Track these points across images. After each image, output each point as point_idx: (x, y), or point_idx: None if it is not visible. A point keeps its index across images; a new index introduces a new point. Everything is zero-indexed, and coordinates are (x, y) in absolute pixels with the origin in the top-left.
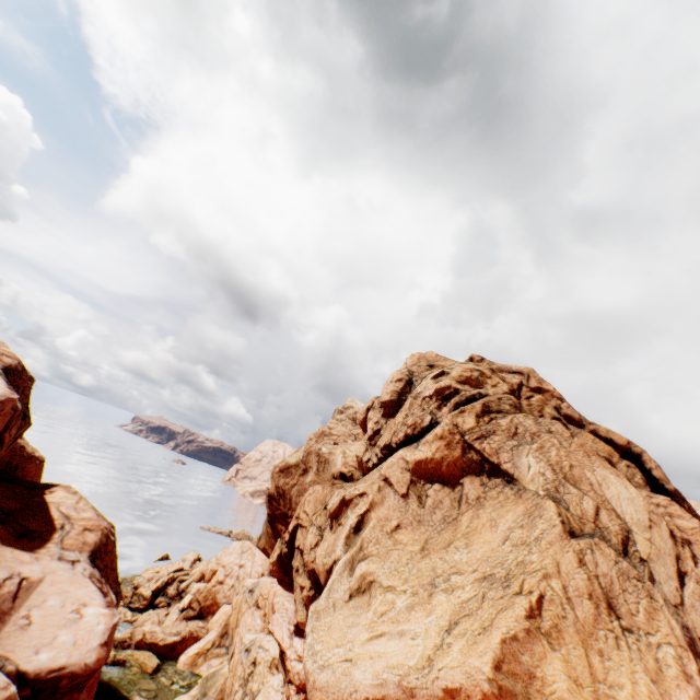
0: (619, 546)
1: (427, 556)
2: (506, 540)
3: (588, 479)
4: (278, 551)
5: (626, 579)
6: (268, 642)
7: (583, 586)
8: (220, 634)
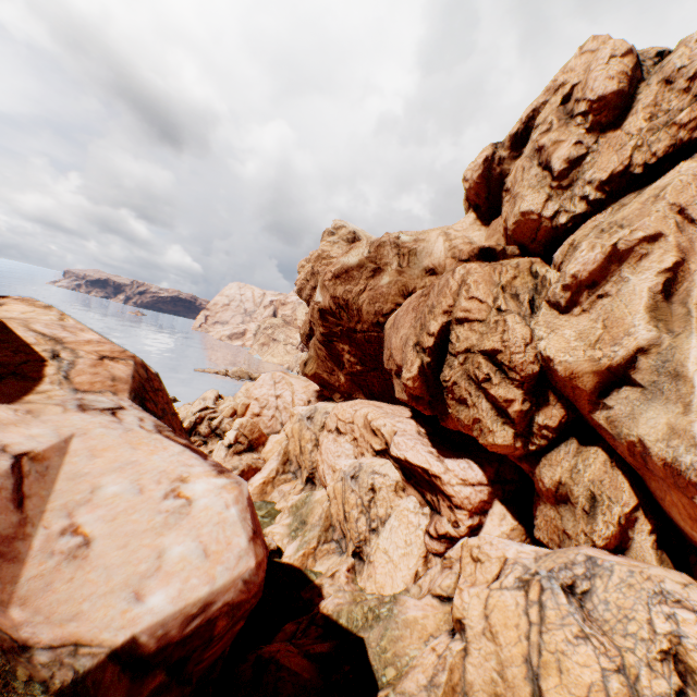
0: None
1: None
2: None
3: None
4: (417, 363)
5: None
6: (382, 467)
7: None
8: (281, 463)
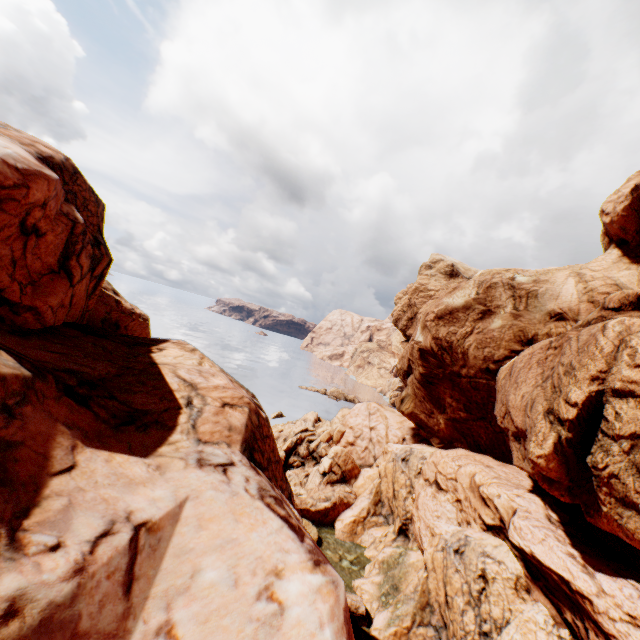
0: None
1: None
2: None
3: None
4: (552, 438)
5: None
6: (495, 550)
7: None
8: (373, 502)
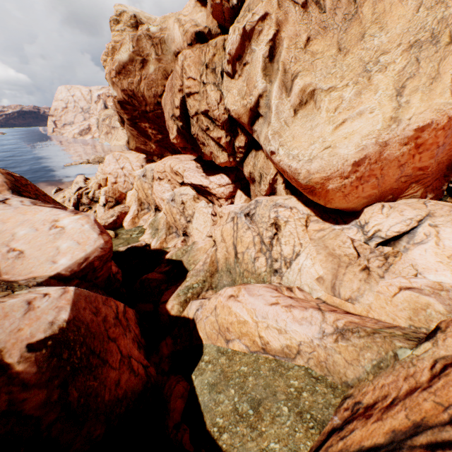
0: None
1: (348, 53)
2: (420, 8)
3: None
4: (175, 128)
5: None
6: (185, 191)
7: None
8: (139, 205)
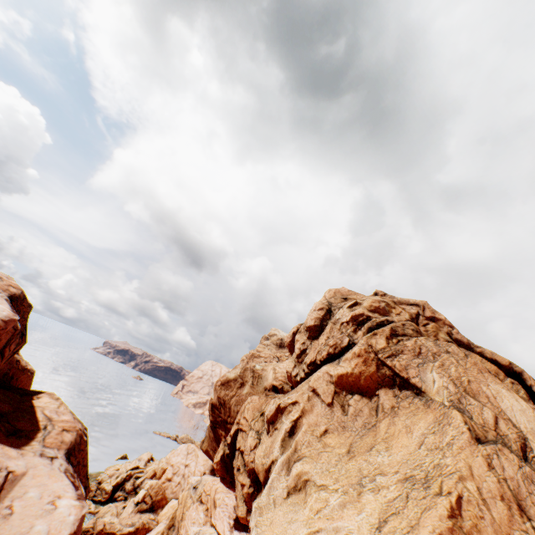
0: (519, 452)
1: (353, 458)
2: (422, 445)
3: (485, 392)
4: (221, 452)
5: (530, 482)
6: (210, 534)
7: (495, 488)
8: (168, 526)
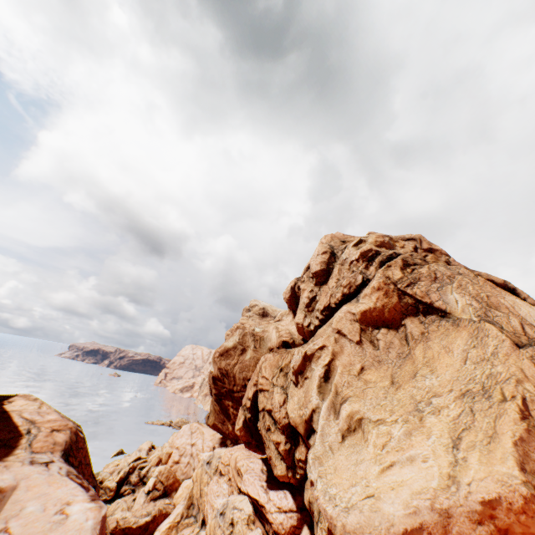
0: None
1: (400, 387)
2: (466, 360)
3: (504, 304)
4: (242, 418)
5: None
6: (240, 502)
7: None
8: (186, 506)
